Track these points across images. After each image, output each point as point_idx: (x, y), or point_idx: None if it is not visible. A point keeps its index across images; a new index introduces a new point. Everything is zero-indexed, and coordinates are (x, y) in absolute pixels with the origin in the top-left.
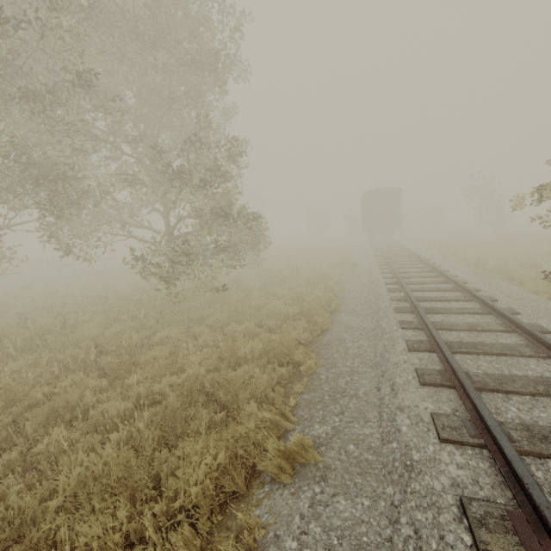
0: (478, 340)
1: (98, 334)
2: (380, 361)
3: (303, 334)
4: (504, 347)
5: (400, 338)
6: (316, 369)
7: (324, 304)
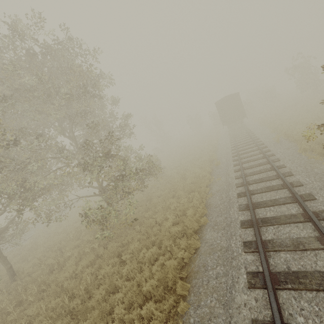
0: (301, 265)
1: (74, 270)
2: (229, 299)
3: (184, 254)
4: (321, 278)
5: (243, 267)
6: (187, 310)
7: (197, 217)
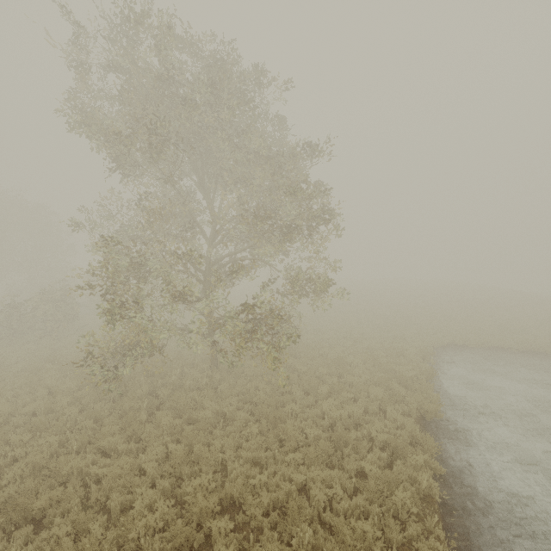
0: None
1: None
2: None
3: None
4: None
5: None
6: None
7: None
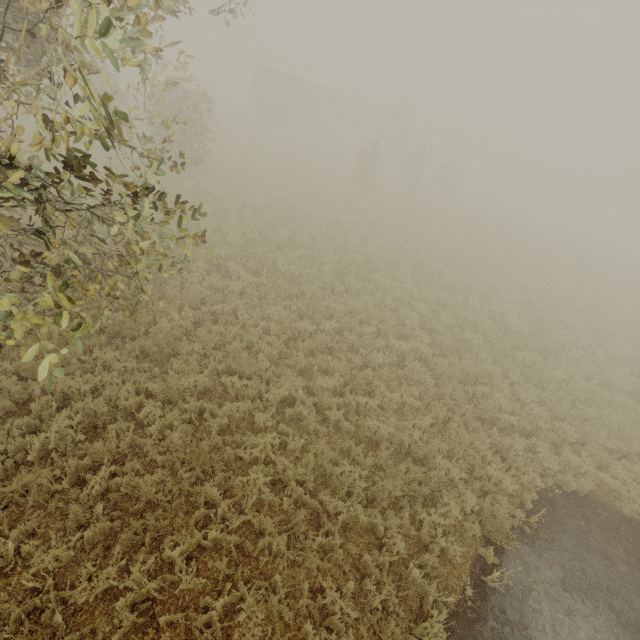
0: None
1: None
2: None
3: None
4: None
5: None
6: None
7: None
